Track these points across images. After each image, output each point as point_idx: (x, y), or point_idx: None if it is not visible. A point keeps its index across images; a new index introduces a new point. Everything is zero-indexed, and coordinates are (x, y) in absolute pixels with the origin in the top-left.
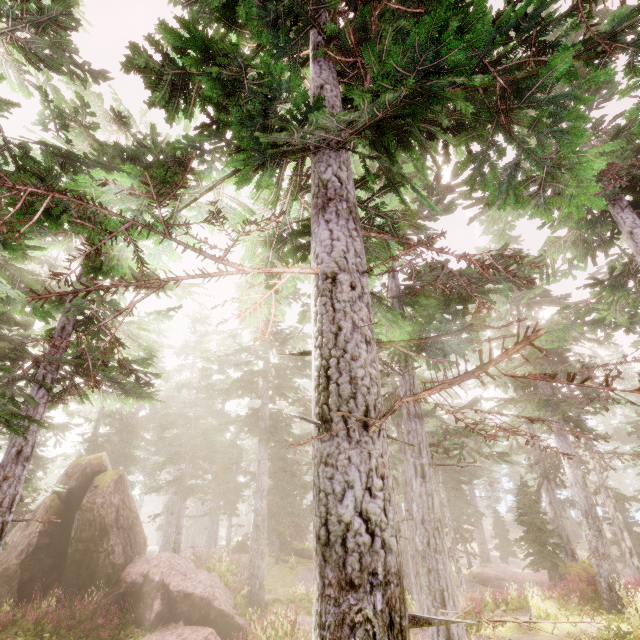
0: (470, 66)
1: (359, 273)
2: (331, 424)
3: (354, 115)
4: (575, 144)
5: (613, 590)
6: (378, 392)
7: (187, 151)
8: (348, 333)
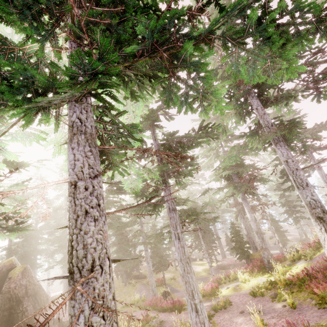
0: (118, 70)
1: (91, 178)
2: (73, 275)
3: (67, 94)
4: (210, 83)
5: (269, 263)
6: (102, 247)
7: (1, 97)
8: (83, 218)
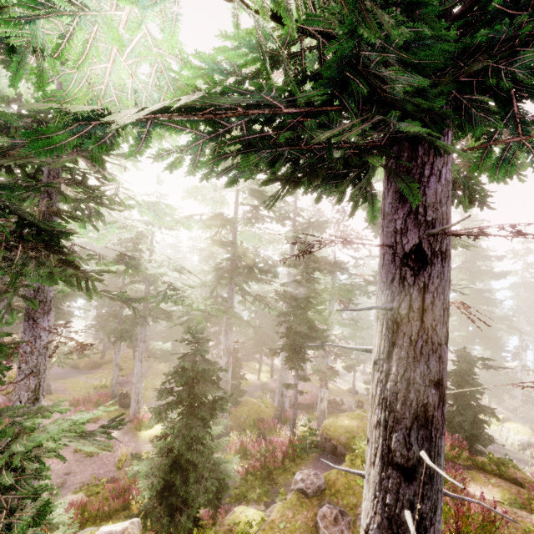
0: None
1: None
2: None
3: None
4: None
5: None
6: None
7: None
8: None
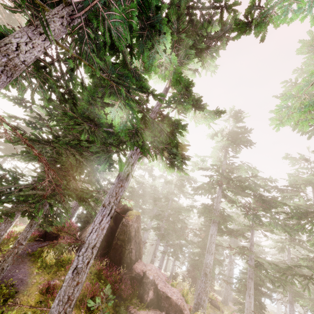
0: None
1: None
2: None
3: None
4: None
5: None
6: None
7: None
8: None
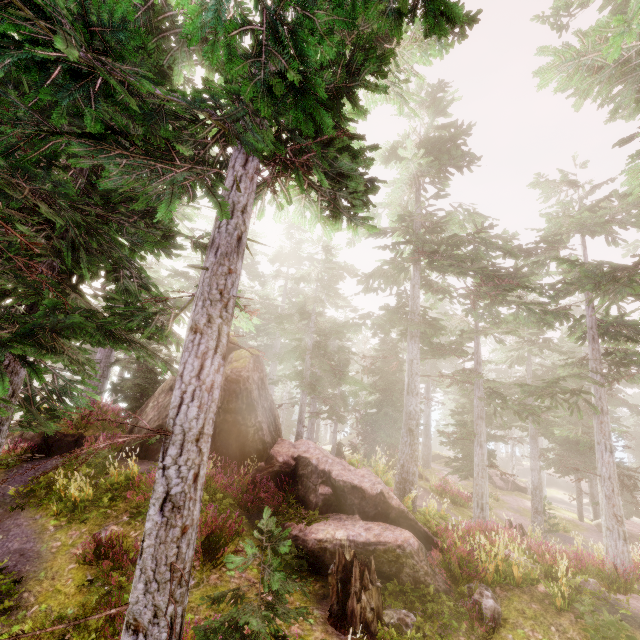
0: None
1: None
2: None
3: None
4: None
5: None
6: None
7: None
8: None
